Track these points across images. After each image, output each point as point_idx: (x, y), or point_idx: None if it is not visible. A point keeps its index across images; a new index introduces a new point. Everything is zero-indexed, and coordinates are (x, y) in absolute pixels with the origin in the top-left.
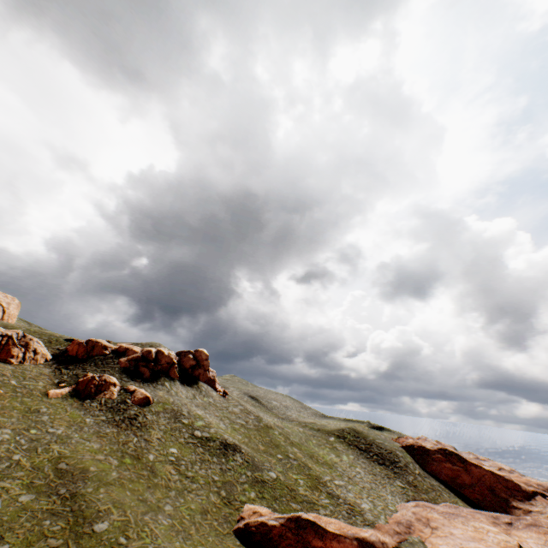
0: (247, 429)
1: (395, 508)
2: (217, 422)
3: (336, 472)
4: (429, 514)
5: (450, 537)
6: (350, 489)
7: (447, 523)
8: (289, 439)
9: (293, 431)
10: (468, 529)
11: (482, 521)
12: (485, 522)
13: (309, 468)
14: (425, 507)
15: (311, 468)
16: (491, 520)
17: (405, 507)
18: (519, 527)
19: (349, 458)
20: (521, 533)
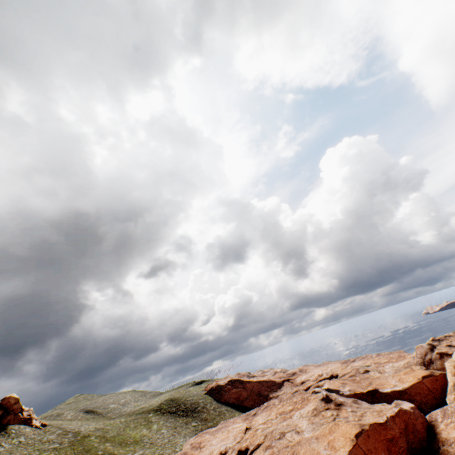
0: (60, 450)
1: (181, 447)
2: None
3: (140, 444)
4: (203, 438)
5: (209, 447)
6: (147, 453)
7: (212, 438)
8: (105, 437)
9: (114, 426)
10: (223, 434)
11: (237, 423)
12: (238, 422)
13: None
14: (202, 434)
15: (116, 454)
16: (244, 418)
17: (188, 442)
18: (259, 413)
19: (159, 425)
20: (258, 417)
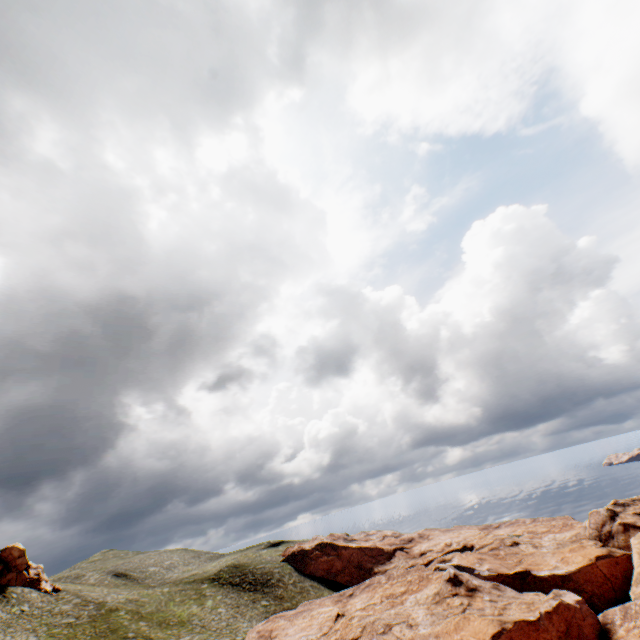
0: (75, 627)
1: (244, 635)
2: (24, 639)
3: (188, 627)
4: (276, 624)
5: (283, 638)
6: (195, 639)
7: (288, 625)
8: (139, 613)
9: (153, 599)
10: (305, 621)
11: (325, 605)
12: (327, 605)
13: (150, 639)
14: (275, 618)
15: (152, 639)
16: (336, 599)
17: (254, 629)
18: (357, 594)
19: (216, 601)
20: (355, 600)
